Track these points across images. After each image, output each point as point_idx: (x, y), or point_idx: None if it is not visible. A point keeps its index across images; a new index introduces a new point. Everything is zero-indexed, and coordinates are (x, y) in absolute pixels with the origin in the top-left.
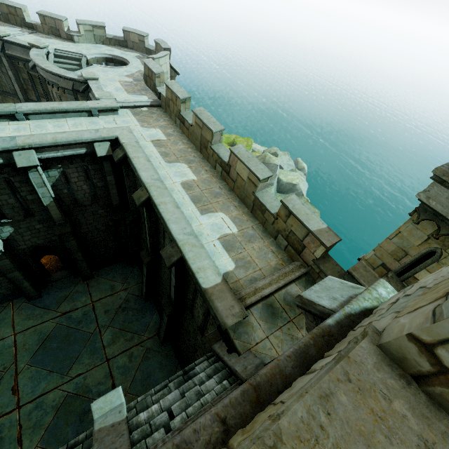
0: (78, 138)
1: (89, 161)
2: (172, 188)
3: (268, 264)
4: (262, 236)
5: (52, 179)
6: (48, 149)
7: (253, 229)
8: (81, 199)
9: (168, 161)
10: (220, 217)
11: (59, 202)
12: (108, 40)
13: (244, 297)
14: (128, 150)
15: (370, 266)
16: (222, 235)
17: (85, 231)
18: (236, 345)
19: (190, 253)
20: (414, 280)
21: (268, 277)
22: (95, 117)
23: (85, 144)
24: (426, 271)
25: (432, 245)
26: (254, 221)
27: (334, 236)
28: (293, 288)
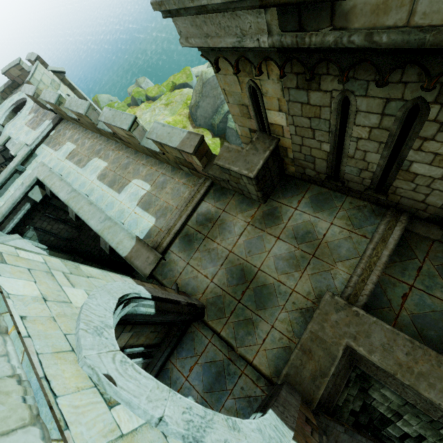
0: (13, 201)
1: (43, 208)
2: (92, 188)
3: (182, 199)
4: (171, 176)
5: (34, 238)
6: (6, 223)
7: (163, 175)
8: (69, 236)
9: (83, 165)
10: (134, 185)
11: (58, 248)
12: (4, 93)
13: (161, 242)
14: (46, 183)
15: (248, 139)
16: (139, 199)
17: (97, 253)
18: (164, 284)
19: (108, 236)
20: (273, 127)
21: (177, 212)
22: (24, 172)
23: (24, 200)
24: (269, 111)
25: (246, 82)
26: (162, 166)
27: (195, 137)
28: (203, 207)
